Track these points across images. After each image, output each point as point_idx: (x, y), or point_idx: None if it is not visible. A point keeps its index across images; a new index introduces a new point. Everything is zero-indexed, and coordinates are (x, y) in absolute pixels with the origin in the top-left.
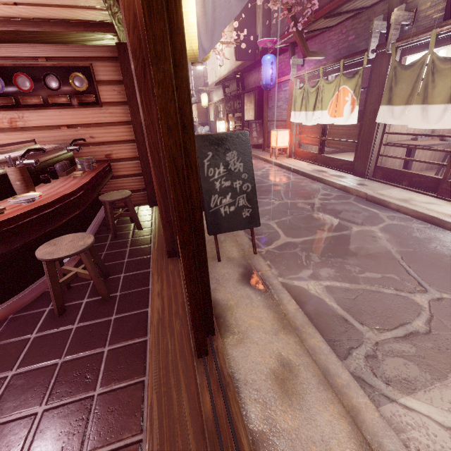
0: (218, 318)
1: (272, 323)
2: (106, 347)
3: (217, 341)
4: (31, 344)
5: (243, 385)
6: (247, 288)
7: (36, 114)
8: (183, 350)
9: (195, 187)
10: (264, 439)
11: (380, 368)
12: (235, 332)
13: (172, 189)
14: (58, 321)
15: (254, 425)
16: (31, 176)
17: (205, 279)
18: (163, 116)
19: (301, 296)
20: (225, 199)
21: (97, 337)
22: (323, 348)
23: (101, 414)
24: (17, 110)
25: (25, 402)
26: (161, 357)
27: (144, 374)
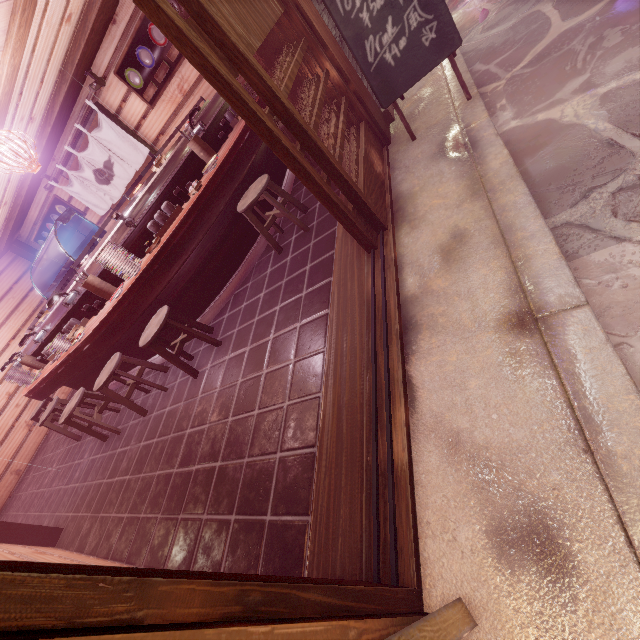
0: (397, 212)
1: (458, 196)
2: (308, 265)
3: (388, 234)
4: (268, 276)
5: (406, 266)
6: (441, 162)
7: (188, 65)
8: (359, 251)
9: (254, 76)
10: (413, 300)
11: (632, 203)
12: (412, 221)
13: (225, 99)
14: (280, 258)
15: (407, 292)
16: (211, 141)
17: (334, 172)
18: (166, 33)
19: (539, 137)
20: (385, 35)
21: (302, 261)
22: (518, 202)
23: (307, 304)
24: (175, 74)
25: (271, 306)
26: (342, 262)
27: (331, 277)
